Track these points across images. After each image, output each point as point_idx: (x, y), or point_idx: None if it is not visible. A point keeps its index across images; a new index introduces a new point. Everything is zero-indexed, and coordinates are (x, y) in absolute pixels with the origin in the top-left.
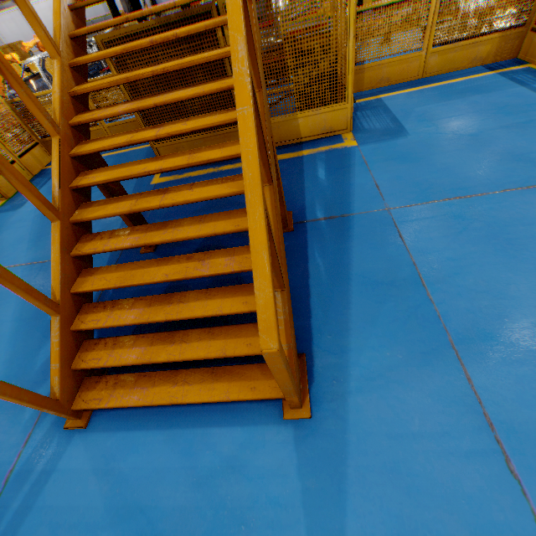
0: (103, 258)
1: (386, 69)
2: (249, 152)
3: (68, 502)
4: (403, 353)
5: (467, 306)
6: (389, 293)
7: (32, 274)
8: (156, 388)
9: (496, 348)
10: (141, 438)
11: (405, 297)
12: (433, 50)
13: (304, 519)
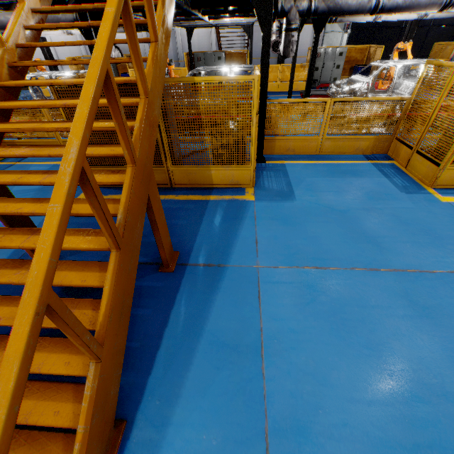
0: None
1: (292, 143)
2: (44, 250)
3: None
4: (218, 437)
5: (292, 388)
6: (229, 359)
7: None
8: None
9: (304, 447)
10: None
11: (242, 367)
12: (327, 137)
13: None
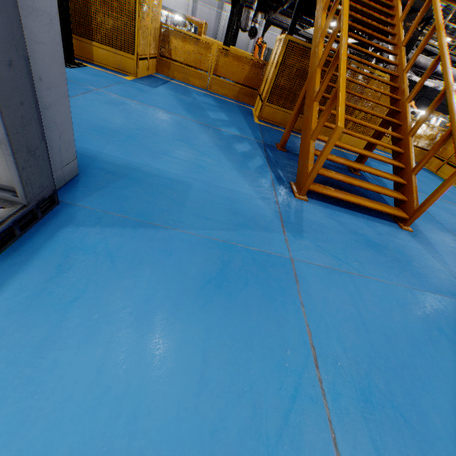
0: (253, 141)
1: None
2: (455, 114)
3: (321, 221)
4: (434, 227)
5: (448, 224)
6: None
7: (203, 127)
8: (348, 196)
9: None
10: (341, 214)
11: (424, 214)
12: None
13: (428, 254)
